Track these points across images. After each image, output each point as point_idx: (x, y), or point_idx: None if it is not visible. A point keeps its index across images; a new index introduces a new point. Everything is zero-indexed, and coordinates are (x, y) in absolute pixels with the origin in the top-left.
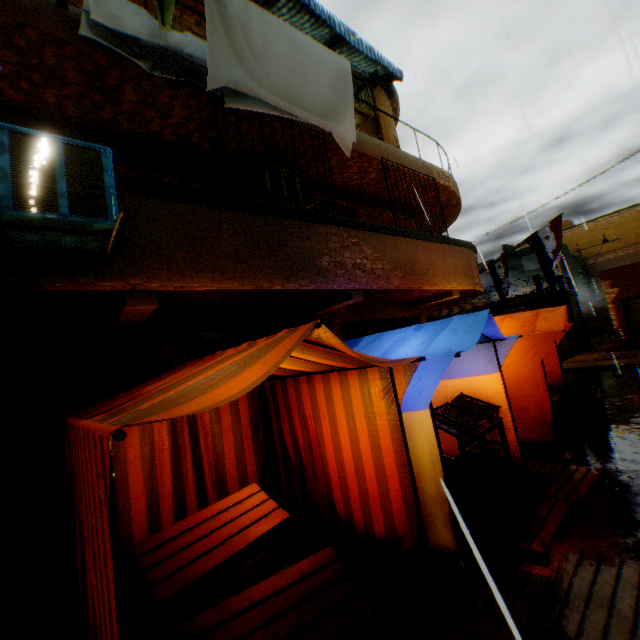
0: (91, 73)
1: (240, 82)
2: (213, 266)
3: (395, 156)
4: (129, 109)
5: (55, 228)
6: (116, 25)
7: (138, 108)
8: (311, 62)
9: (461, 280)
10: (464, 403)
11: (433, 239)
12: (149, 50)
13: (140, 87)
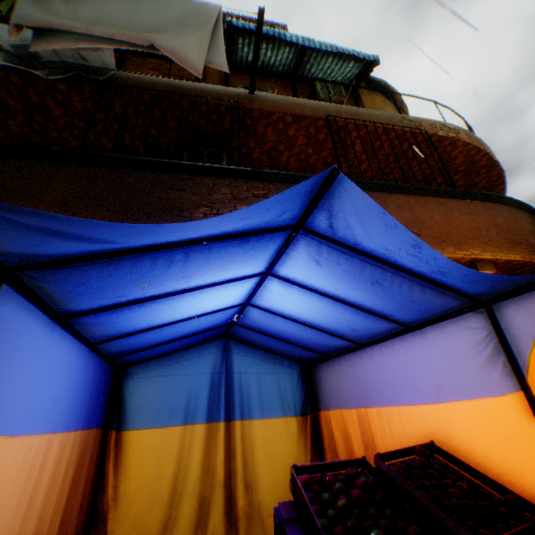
0: (21, 96)
1: (28, 17)
2: None
3: (351, 114)
4: (65, 123)
5: None
6: (0, 41)
7: (70, 120)
8: (154, 5)
9: (491, 245)
10: (416, 470)
11: (419, 191)
12: (50, 64)
13: (57, 98)
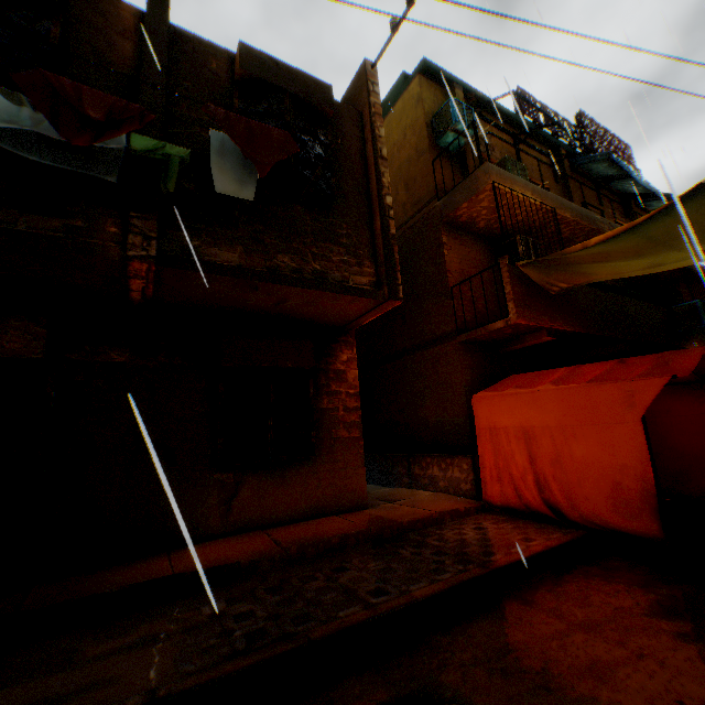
0: None
1: None
2: (698, 341)
3: None
4: None
5: (703, 329)
6: None
7: None
8: None
9: None
10: None
11: None
12: None
13: None
